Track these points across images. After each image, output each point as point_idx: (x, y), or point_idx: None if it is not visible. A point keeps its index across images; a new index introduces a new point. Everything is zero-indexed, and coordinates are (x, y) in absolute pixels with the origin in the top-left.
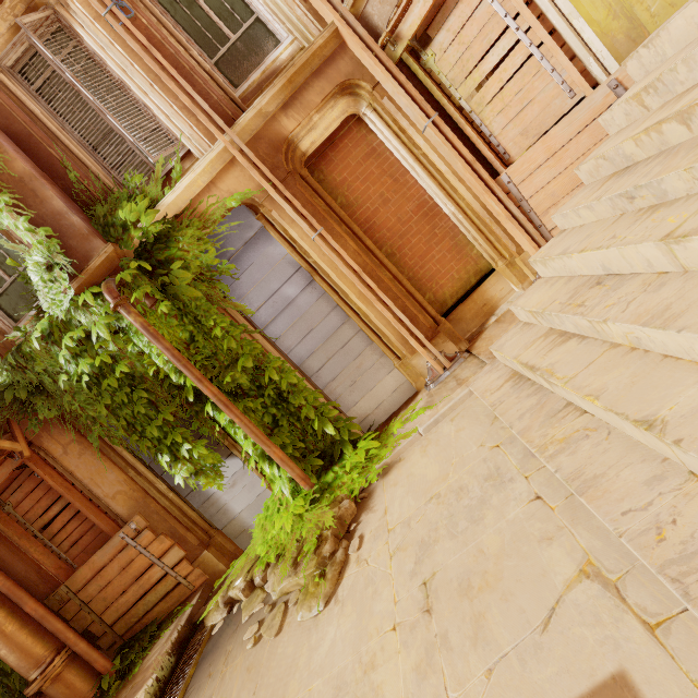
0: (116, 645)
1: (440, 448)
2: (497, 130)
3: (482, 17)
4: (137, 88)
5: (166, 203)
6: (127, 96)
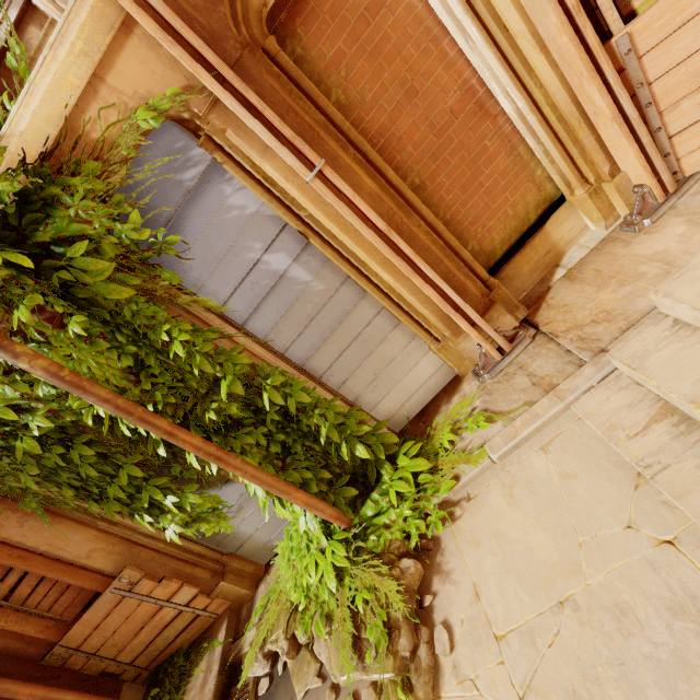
0: (142, 675)
1: (540, 501)
2: None
3: None
4: None
5: (15, 130)
6: None
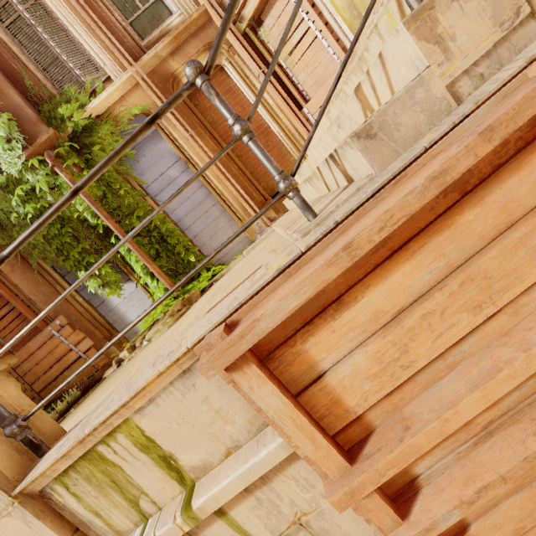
0: None
1: (249, 256)
2: (302, 81)
3: (290, 11)
4: (76, 32)
5: (91, 107)
6: (69, 37)
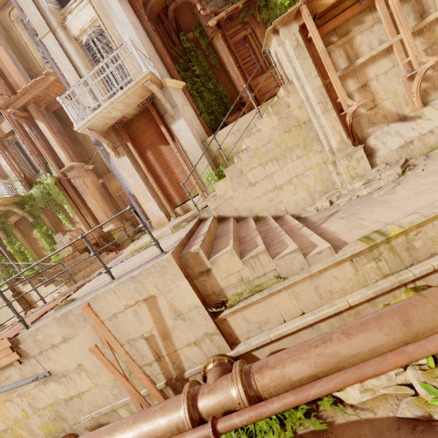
0: None
1: None
2: None
3: None
4: None
5: None
6: None
